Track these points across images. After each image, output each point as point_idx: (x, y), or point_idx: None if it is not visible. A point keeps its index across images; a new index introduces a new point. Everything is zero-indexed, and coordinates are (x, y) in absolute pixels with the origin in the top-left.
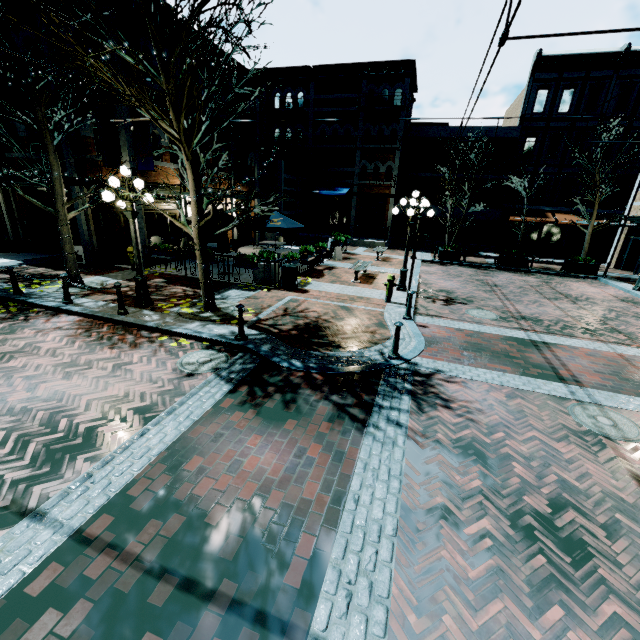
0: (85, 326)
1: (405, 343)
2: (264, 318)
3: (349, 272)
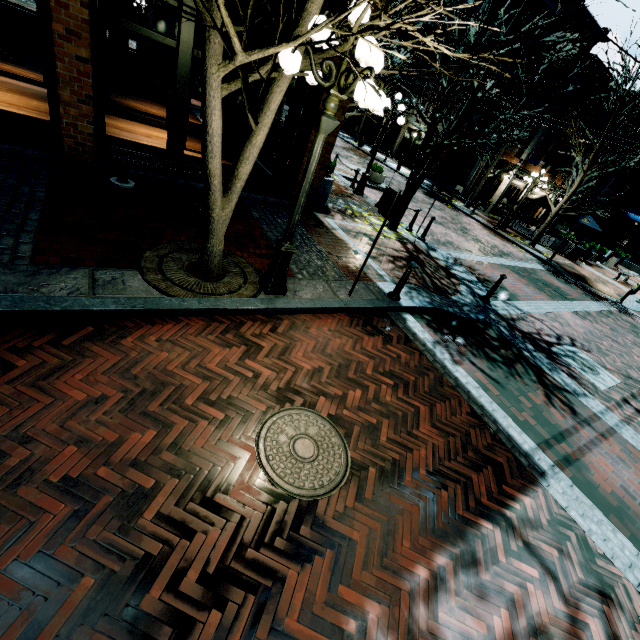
0: (482, 226)
1: (628, 305)
2: (557, 261)
3: (612, 275)
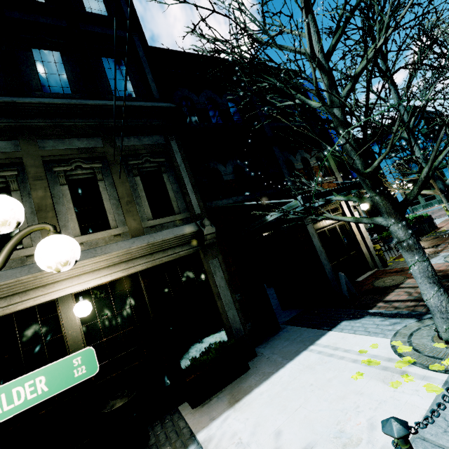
0: None
1: None
2: None
3: None
